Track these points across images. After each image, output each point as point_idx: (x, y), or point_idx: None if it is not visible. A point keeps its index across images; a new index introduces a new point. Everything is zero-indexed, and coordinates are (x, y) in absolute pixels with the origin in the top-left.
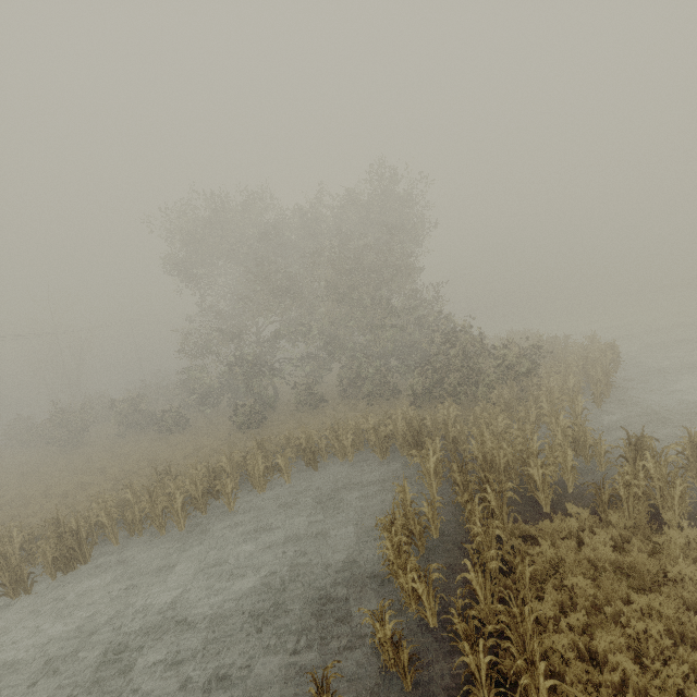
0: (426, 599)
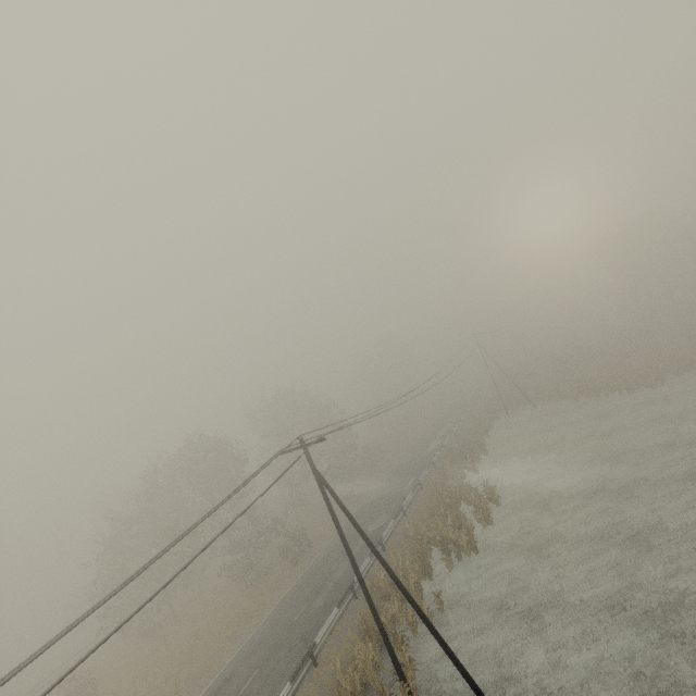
0: None
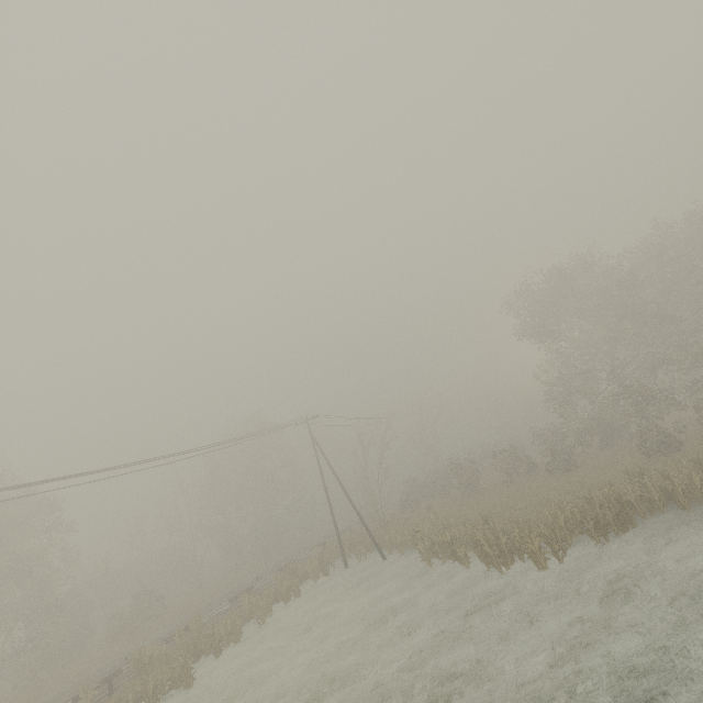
0: None
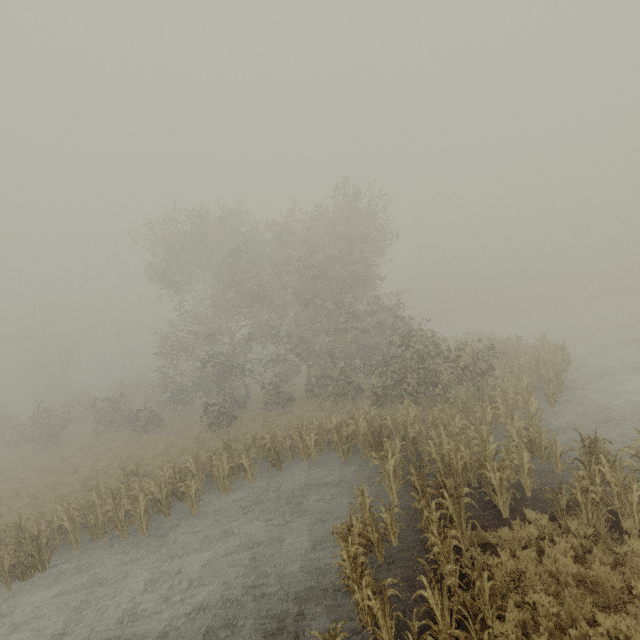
0: (382, 618)
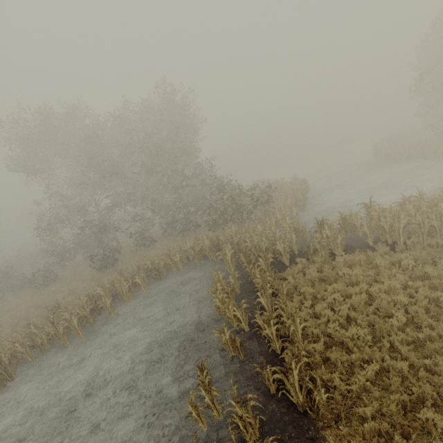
0: (242, 318)
